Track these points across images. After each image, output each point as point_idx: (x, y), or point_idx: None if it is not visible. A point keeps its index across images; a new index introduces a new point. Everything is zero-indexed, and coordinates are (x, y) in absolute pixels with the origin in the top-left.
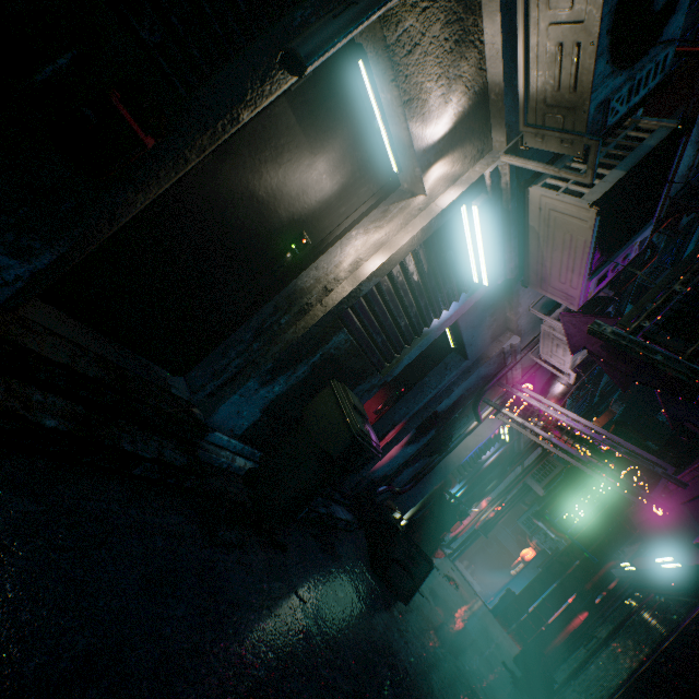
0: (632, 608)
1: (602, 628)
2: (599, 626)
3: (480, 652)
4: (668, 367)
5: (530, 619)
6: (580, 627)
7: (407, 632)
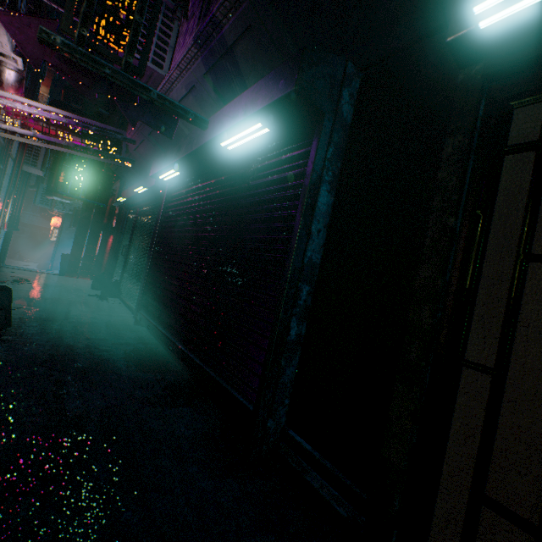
0: (134, 221)
1: (125, 240)
2: (123, 239)
3: (75, 303)
4: (118, 80)
5: (87, 261)
6: (115, 246)
7: (31, 339)
